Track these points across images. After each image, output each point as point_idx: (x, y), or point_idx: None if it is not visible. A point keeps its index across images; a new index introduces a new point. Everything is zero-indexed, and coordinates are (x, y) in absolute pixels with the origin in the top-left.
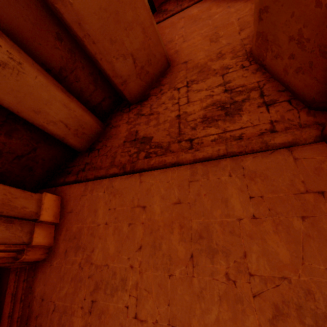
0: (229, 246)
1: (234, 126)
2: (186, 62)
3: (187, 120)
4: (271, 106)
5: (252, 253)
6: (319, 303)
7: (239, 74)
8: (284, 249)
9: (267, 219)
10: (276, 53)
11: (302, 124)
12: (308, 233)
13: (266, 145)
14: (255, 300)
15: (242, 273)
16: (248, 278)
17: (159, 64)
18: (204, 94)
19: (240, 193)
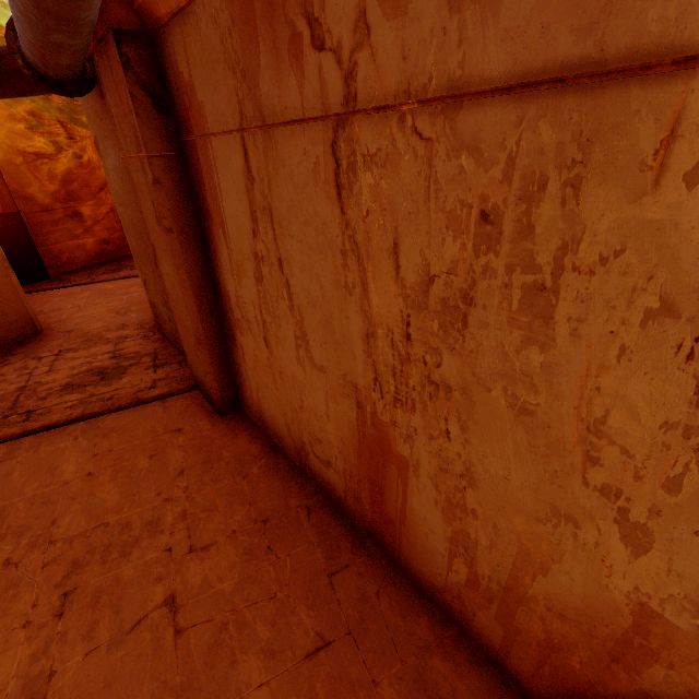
0: (31, 521)
1: (108, 389)
2: (71, 331)
3: (37, 391)
4: (160, 367)
5: (67, 515)
6: (134, 531)
7: (138, 342)
8: (116, 494)
9: (108, 470)
10: (164, 319)
11: (185, 379)
12: (151, 469)
13: (138, 400)
14: (44, 571)
15: (38, 546)
16: (46, 548)
17: (14, 327)
18: (81, 362)
19: (82, 454)
